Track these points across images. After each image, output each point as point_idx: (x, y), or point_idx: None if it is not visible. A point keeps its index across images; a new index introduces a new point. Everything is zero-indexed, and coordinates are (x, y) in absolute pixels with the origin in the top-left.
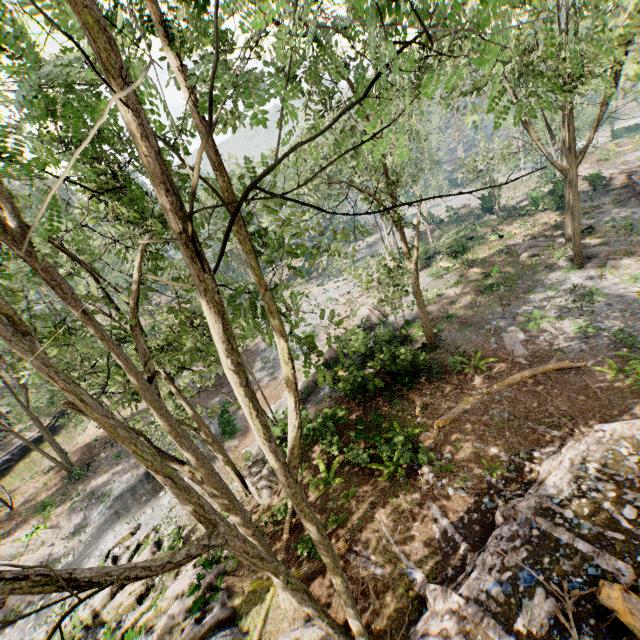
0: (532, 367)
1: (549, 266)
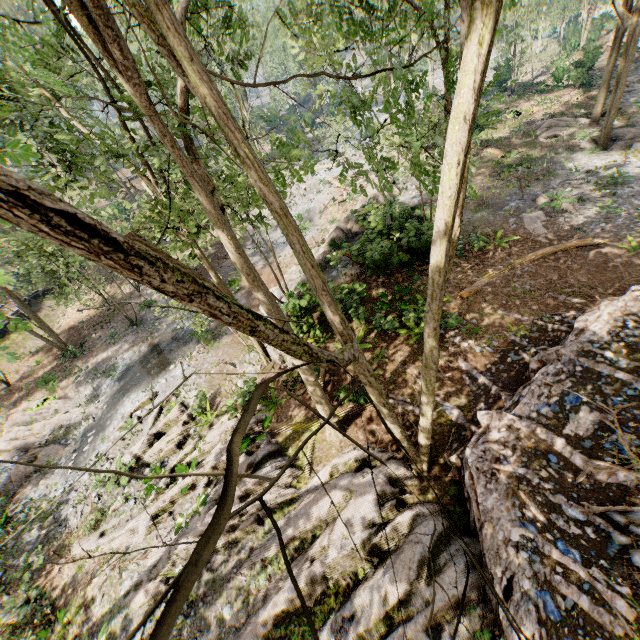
0: (552, 245)
1: (570, 148)
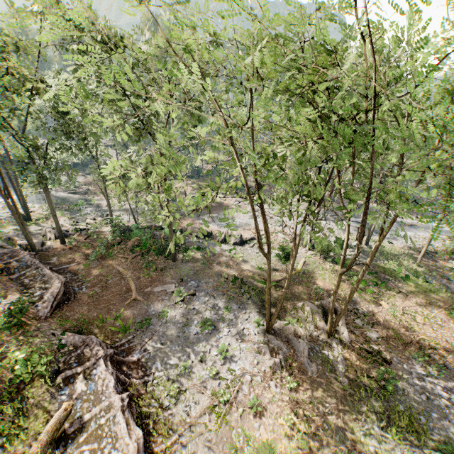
0: (140, 292)
1: (278, 316)
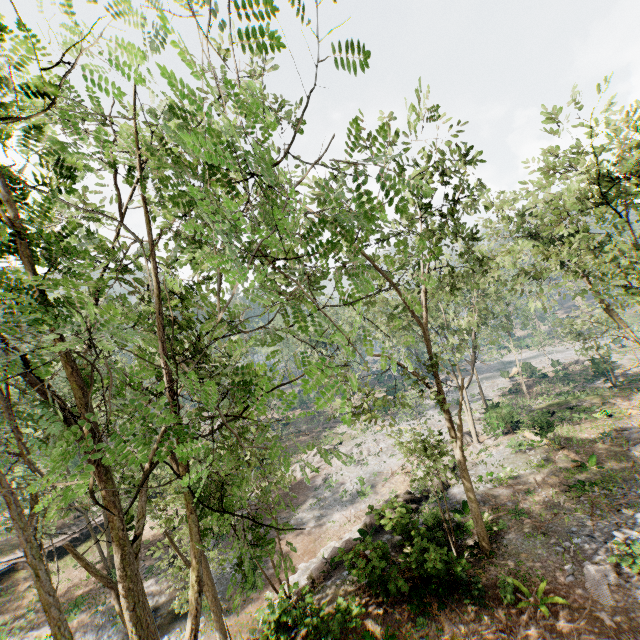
0: (619, 636)
1: None
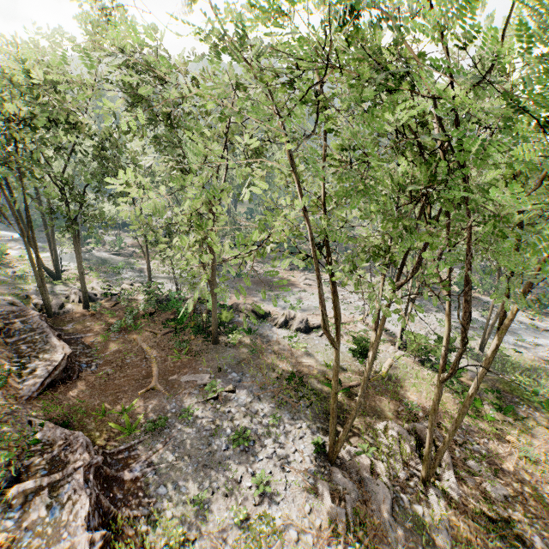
0: (163, 379)
1: (348, 438)
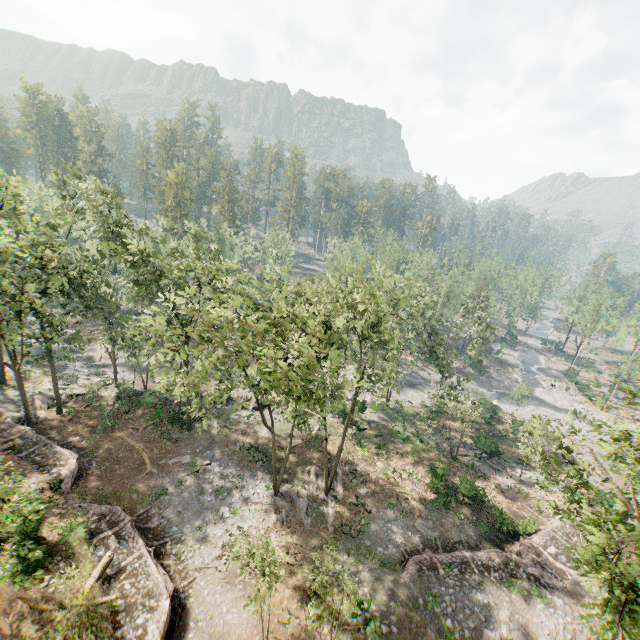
0: (155, 464)
1: (287, 480)
